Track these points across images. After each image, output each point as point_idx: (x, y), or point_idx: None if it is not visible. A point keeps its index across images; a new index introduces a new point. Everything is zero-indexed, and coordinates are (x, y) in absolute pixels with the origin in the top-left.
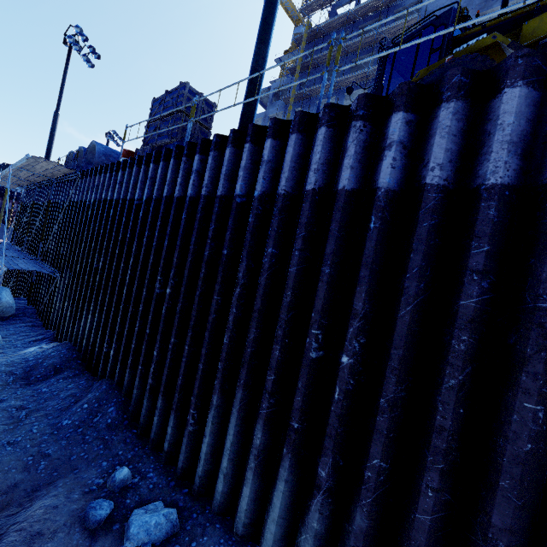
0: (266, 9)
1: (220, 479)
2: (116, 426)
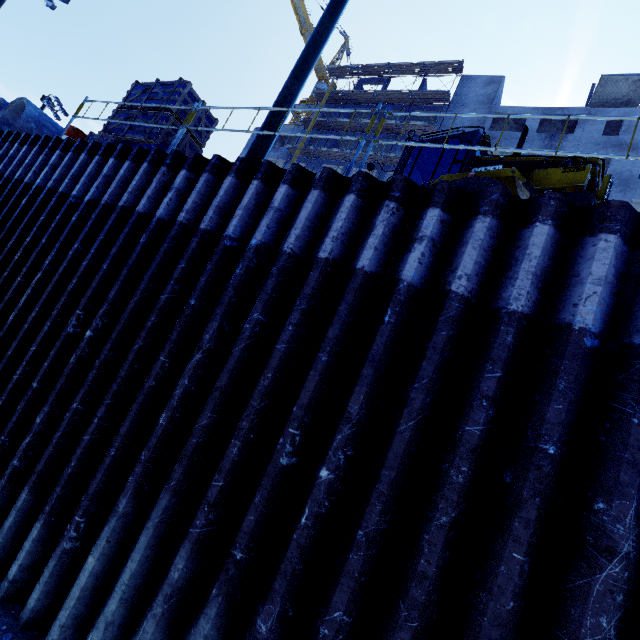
0: (309, 48)
1: (99, 630)
2: None
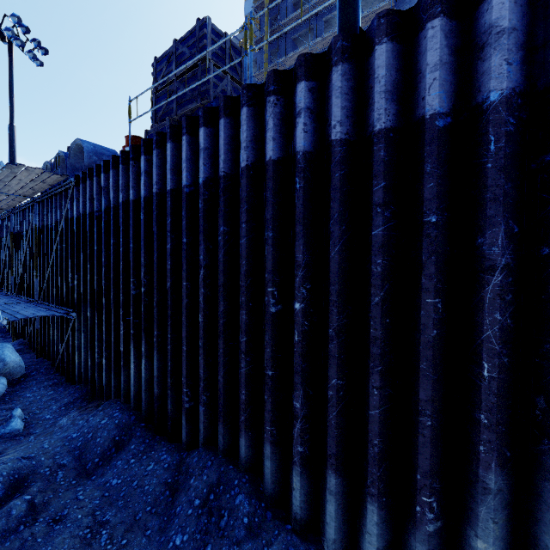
0: None
1: None
2: (258, 525)
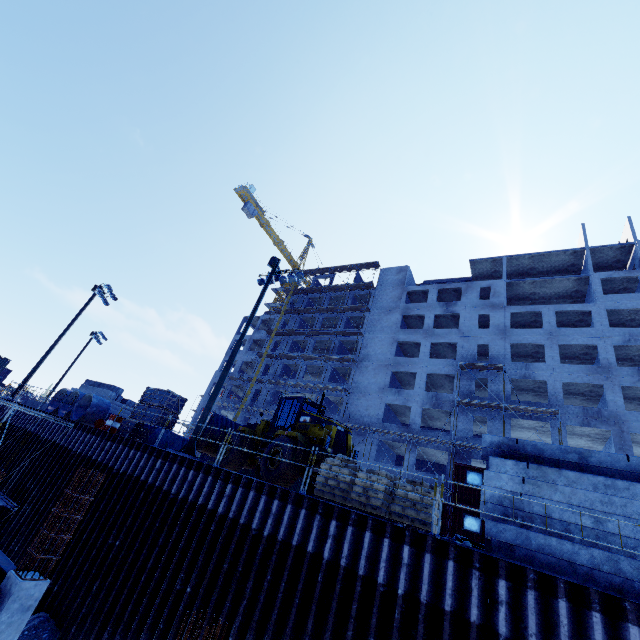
0: (217, 386)
1: None
2: None
